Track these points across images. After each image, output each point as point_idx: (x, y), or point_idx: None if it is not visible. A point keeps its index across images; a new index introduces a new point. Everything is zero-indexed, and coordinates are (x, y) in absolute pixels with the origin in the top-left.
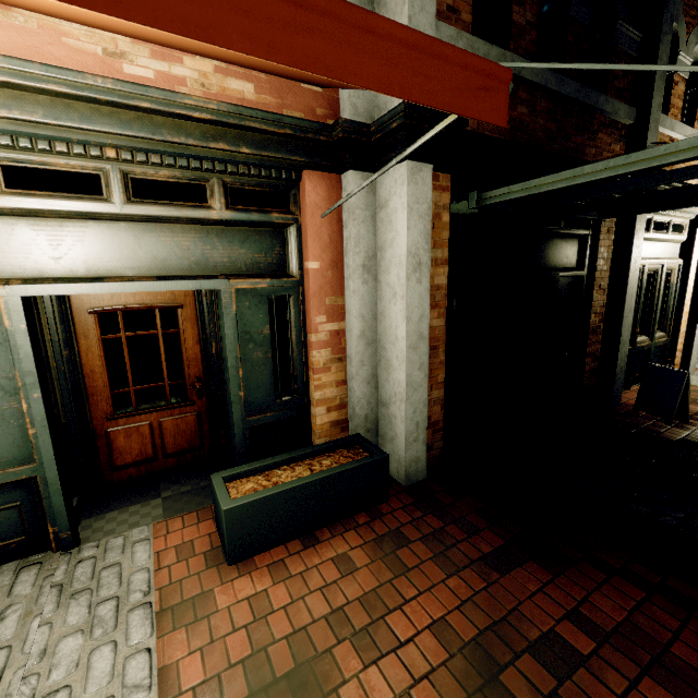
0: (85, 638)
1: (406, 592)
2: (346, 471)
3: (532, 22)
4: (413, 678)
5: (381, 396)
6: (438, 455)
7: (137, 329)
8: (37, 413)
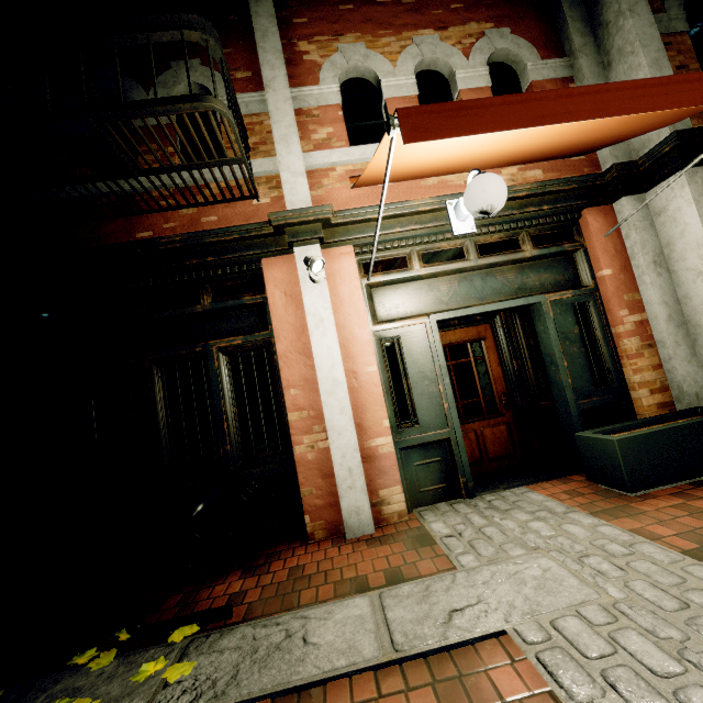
0: (544, 522)
1: None
2: None
3: None
4: None
5: None
6: None
7: (457, 359)
8: (448, 393)
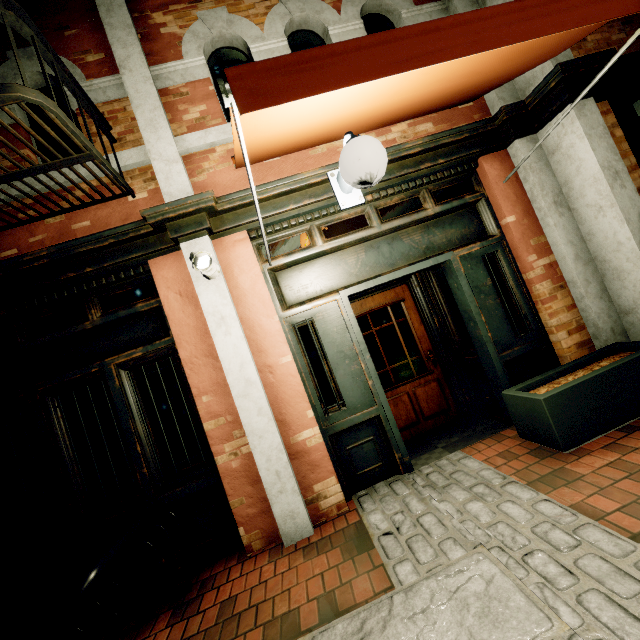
0: (482, 502)
1: None
2: (635, 360)
3: None
4: None
5: (619, 307)
6: None
7: (380, 324)
8: (371, 369)
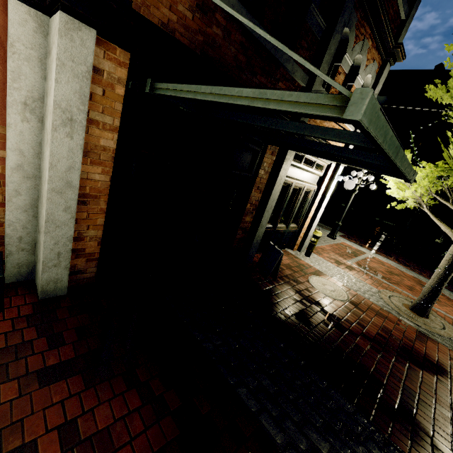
0: None
1: None
2: None
3: None
4: None
5: (39, 224)
6: (92, 277)
7: None
8: None
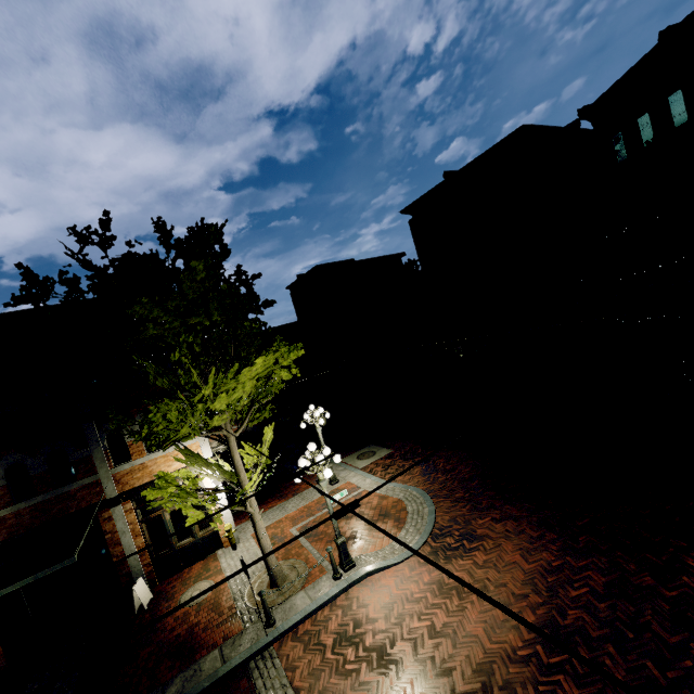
0: None
1: None
2: None
3: (6, 492)
4: None
5: None
6: (5, 665)
7: None
8: None
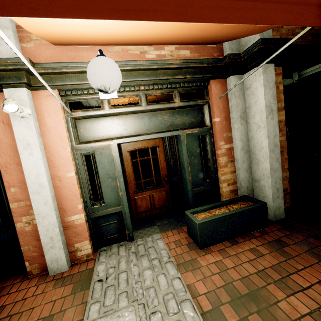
0: (152, 271)
1: (296, 267)
2: (247, 210)
3: None
4: (318, 305)
5: (254, 177)
6: (289, 206)
7: (143, 157)
8: (122, 186)
